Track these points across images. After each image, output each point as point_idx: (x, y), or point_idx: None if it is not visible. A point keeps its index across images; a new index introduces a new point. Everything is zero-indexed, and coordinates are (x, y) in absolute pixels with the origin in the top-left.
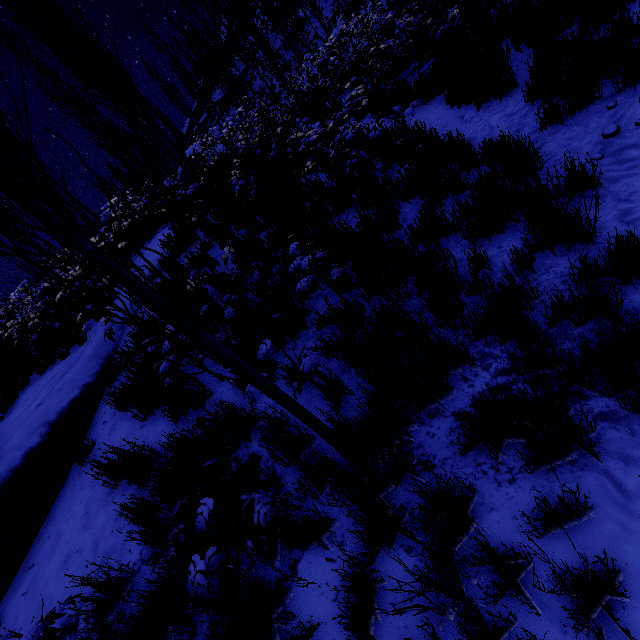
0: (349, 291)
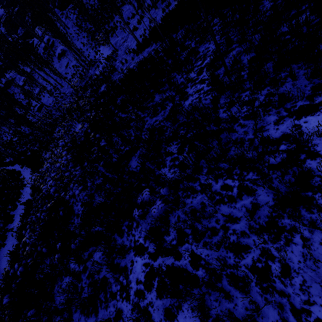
0: None
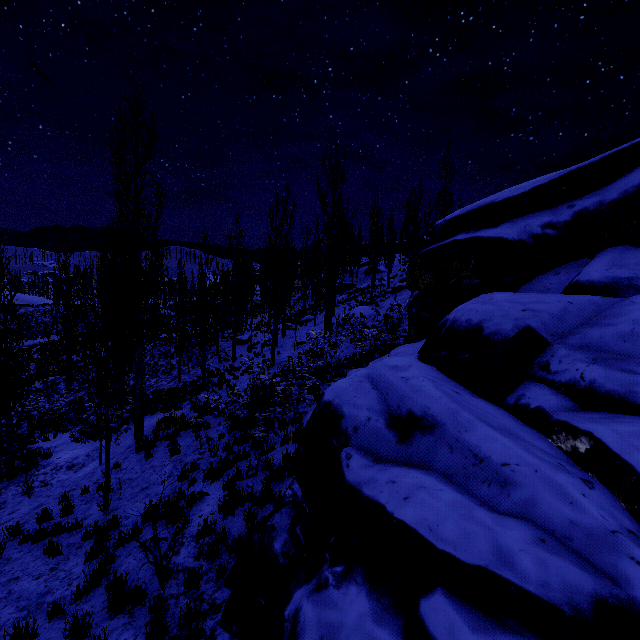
0: None
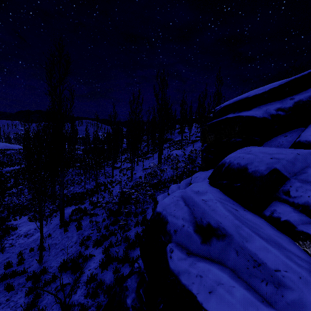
0: None
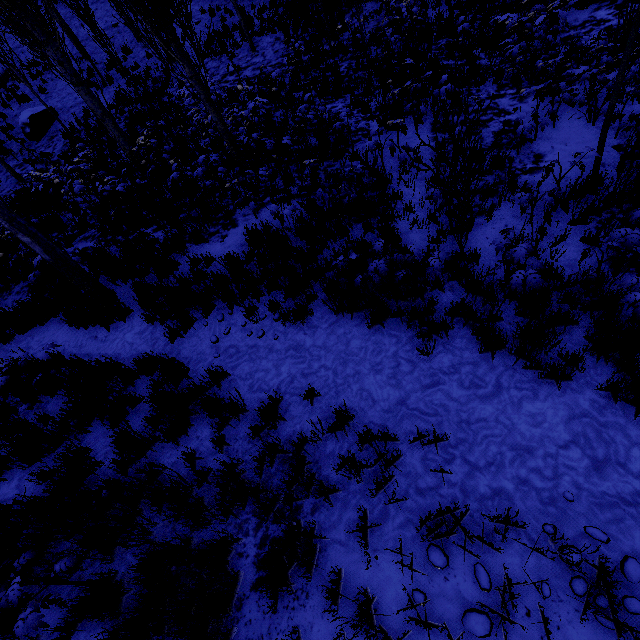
0: (80, 567)
